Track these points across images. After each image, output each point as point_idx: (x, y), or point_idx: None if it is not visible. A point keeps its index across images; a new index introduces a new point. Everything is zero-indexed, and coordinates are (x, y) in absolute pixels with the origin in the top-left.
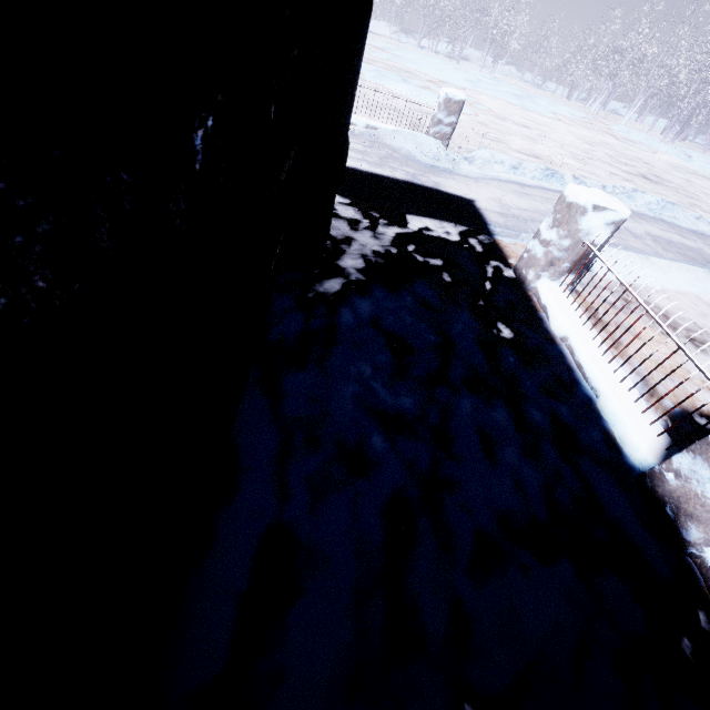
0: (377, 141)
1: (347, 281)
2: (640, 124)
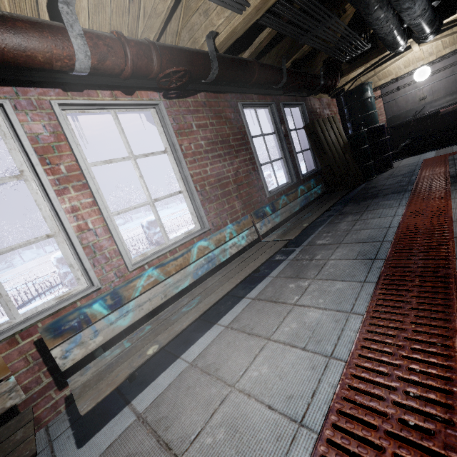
0: None
1: None
2: None
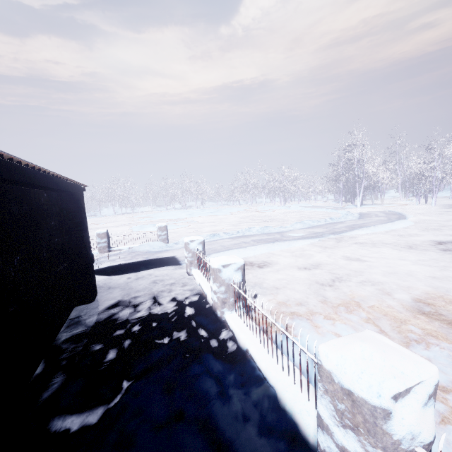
0: (132, 251)
1: (106, 300)
2: (272, 203)
